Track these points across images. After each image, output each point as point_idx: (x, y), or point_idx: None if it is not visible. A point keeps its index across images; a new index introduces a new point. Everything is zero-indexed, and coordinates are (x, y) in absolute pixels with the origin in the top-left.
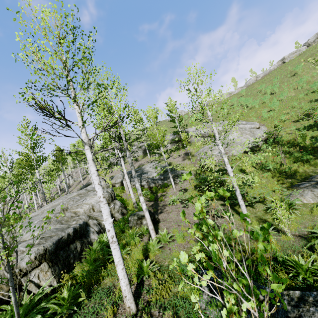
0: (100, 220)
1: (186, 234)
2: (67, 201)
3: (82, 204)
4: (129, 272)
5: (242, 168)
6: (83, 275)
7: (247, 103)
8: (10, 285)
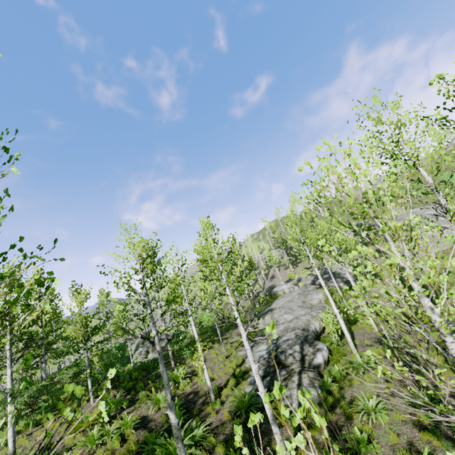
0: (329, 308)
1: (394, 314)
2: (298, 298)
3: (313, 299)
4: (366, 326)
5: (444, 267)
6: (347, 324)
7: (451, 181)
8: (340, 314)
